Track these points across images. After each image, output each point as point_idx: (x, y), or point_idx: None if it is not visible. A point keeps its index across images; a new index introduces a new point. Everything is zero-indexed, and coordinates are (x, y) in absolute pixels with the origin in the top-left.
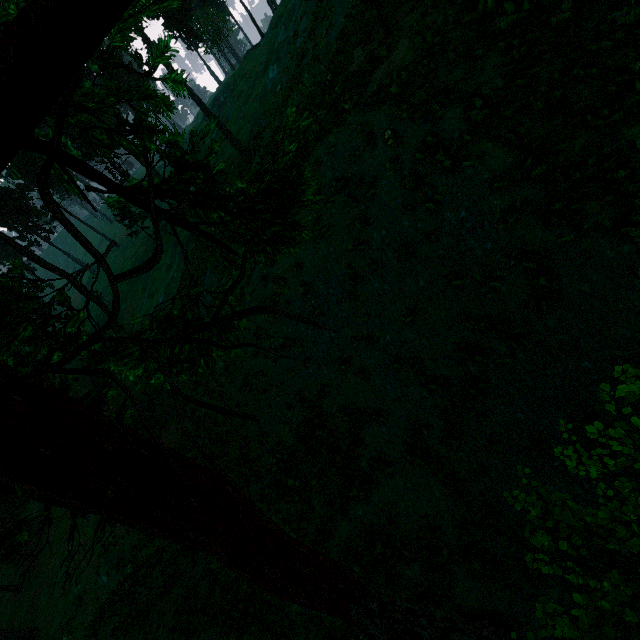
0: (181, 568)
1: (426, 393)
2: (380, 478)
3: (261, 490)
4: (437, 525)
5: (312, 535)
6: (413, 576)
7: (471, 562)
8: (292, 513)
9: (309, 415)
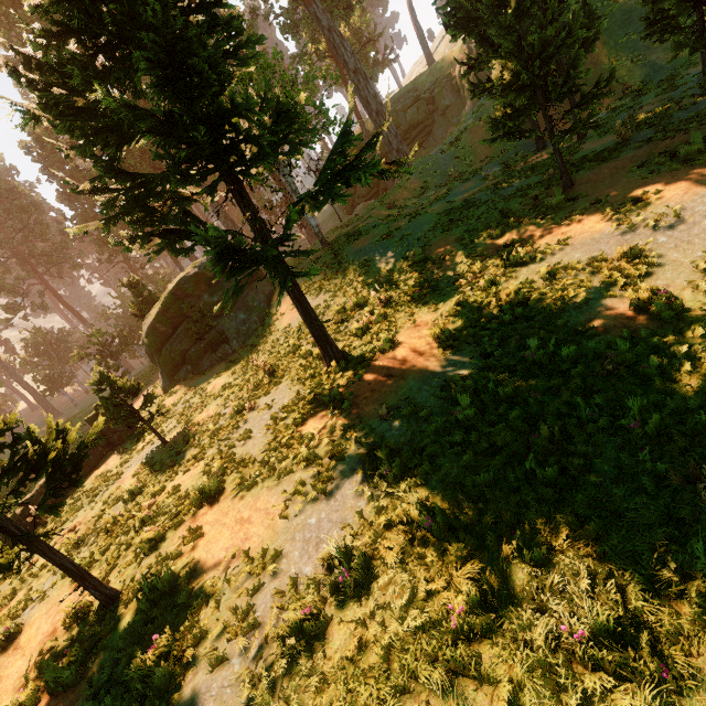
0: None
1: None
2: None
3: None
4: None
5: None
6: None
7: None
8: None
9: None
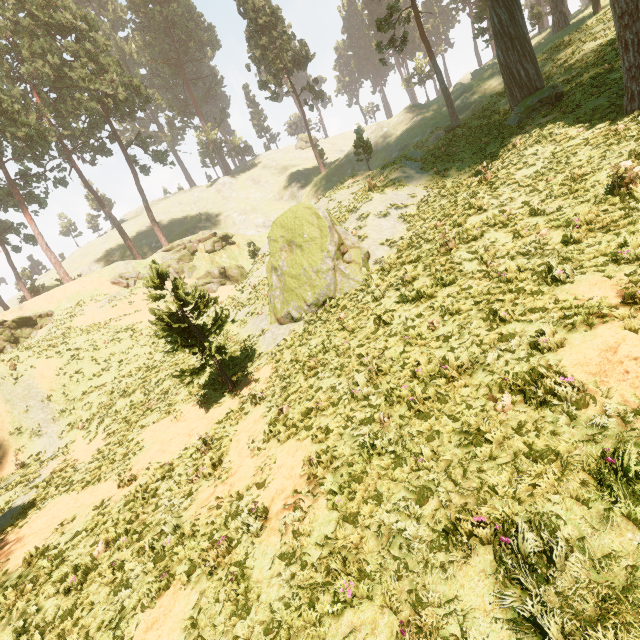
0: None
1: None
2: None
3: None
4: None
5: None
6: None
7: None
8: None
9: None
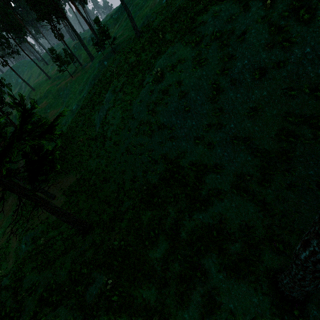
0: (75, 242)
1: (250, 158)
2: (214, 200)
3: (133, 204)
4: (251, 225)
5: (169, 226)
6: (235, 250)
7: (275, 244)
8: (154, 215)
9: (170, 167)
